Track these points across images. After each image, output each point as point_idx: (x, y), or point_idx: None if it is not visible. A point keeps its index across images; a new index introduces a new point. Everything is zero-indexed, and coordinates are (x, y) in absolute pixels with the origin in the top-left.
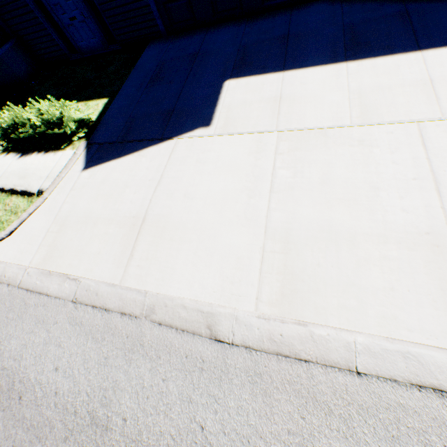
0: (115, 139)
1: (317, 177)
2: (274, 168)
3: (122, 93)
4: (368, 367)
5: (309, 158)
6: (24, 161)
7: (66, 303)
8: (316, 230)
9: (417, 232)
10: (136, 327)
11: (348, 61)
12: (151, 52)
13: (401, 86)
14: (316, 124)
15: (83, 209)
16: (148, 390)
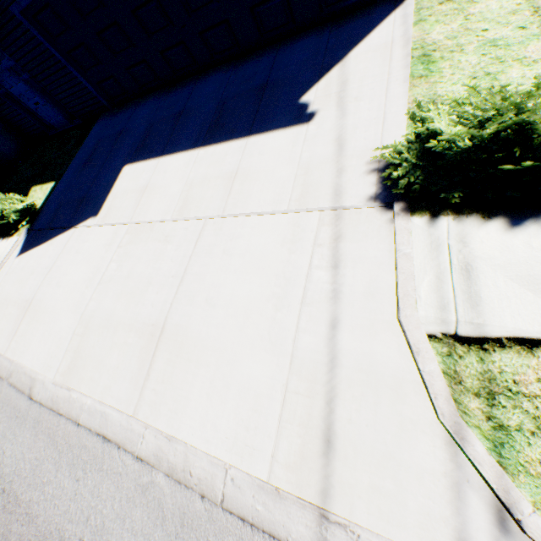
0: (45, 226)
1: (127, 271)
2: (111, 261)
3: (65, 176)
4: (85, 420)
5: (133, 253)
6: None
7: None
8: (104, 318)
9: (149, 324)
10: (1, 386)
11: (202, 146)
12: (97, 128)
13: (218, 178)
14: (153, 218)
15: (6, 292)
16: None
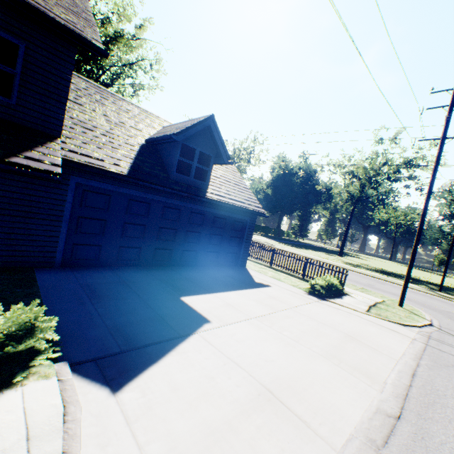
0: (117, 348)
1: (299, 331)
2: (280, 332)
3: (54, 308)
4: (406, 381)
5: (284, 325)
6: None
7: None
8: (332, 347)
9: (344, 337)
10: None
11: (235, 290)
12: (51, 276)
13: (267, 298)
14: (263, 313)
15: (193, 428)
16: None
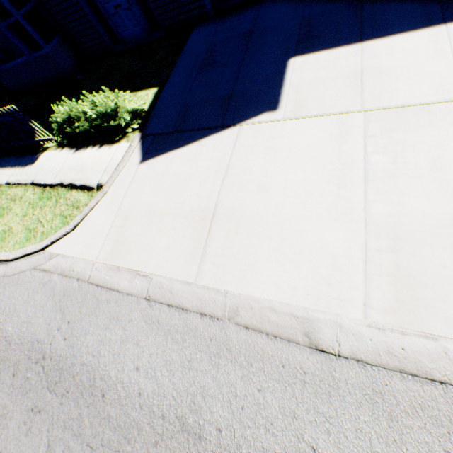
0: (170, 129)
1: (425, 162)
2: (365, 153)
3: (172, 81)
4: None
5: (411, 140)
6: (79, 156)
7: (138, 300)
8: (435, 225)
9: None
10: (219, 330)
11: (447, 22)
12: (198, 35)
13: None
14: (414, 100)
15: (145, 203)
16: (242, 400)
